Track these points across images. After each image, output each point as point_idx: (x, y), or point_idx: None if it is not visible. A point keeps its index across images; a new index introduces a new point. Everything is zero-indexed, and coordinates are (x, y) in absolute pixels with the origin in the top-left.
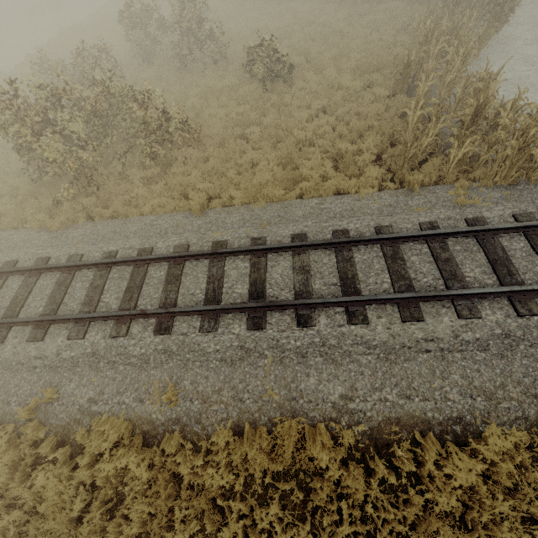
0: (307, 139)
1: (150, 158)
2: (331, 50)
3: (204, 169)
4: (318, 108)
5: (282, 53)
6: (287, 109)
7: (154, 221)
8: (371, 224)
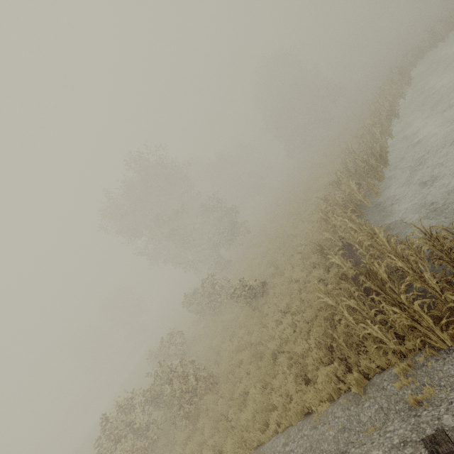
0: (278, 346)
1: (186, 417)
2: (285, 254)
3: (215, 416)
4: (286, 305)
5: (250, 283)
6: (264, 320)
7: None
8: None
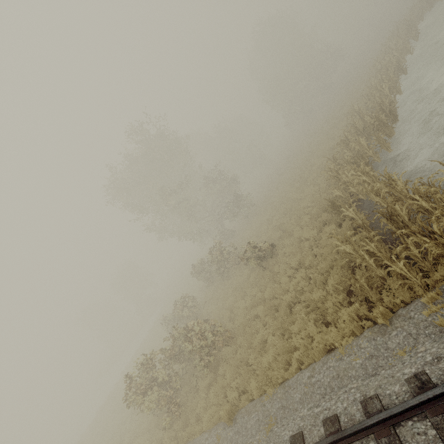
0: (293, 298)
1: (206, 367)
2: (292, 217)
3: (235, 363)
4: (297, 263)
5: (260, 245)
6: (277, 278)
7: (206, 440)
8: (357, 396)
